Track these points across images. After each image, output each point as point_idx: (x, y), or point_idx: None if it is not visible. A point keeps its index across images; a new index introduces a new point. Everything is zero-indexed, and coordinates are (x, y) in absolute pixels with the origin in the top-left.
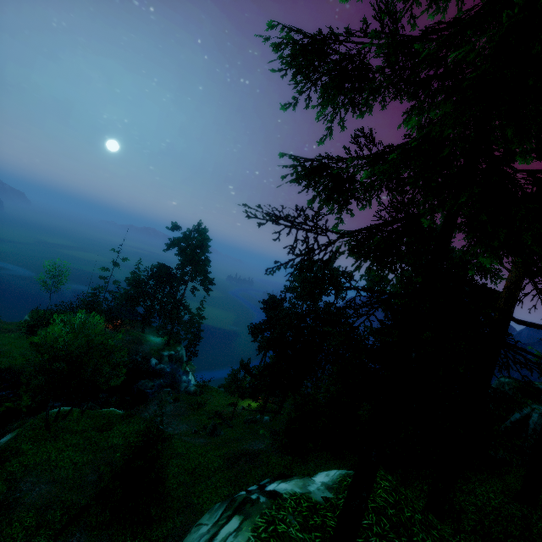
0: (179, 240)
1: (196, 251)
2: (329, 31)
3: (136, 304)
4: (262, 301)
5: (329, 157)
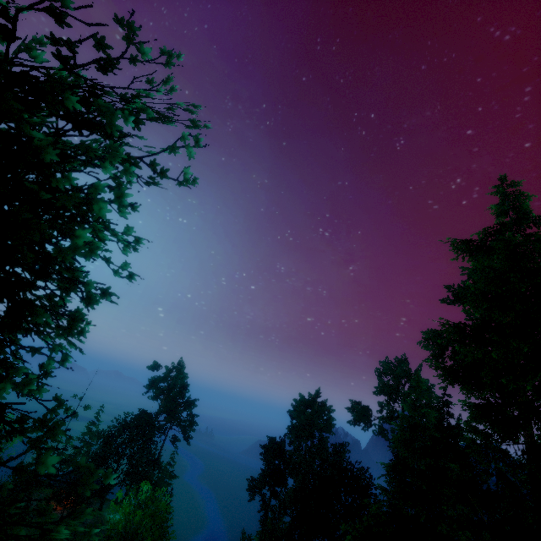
0: (159, 381)
1: (181, 392)
2: (464, 323)
3: (99, 467)
4: (262, 446)
5: (459, 366)
